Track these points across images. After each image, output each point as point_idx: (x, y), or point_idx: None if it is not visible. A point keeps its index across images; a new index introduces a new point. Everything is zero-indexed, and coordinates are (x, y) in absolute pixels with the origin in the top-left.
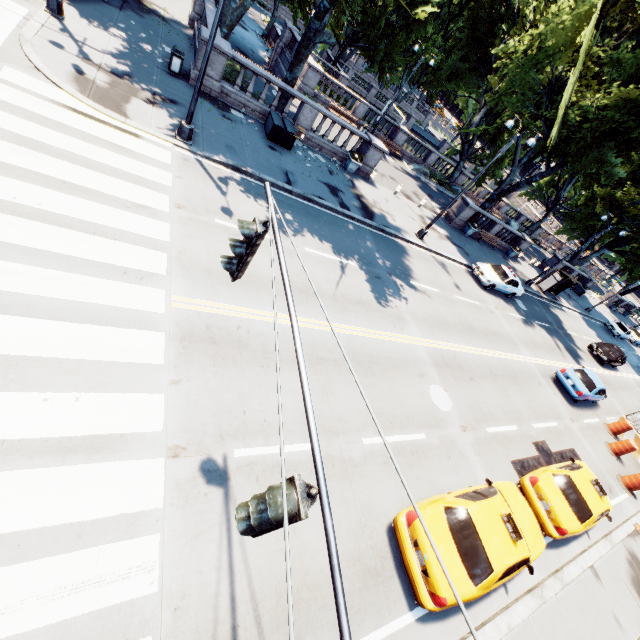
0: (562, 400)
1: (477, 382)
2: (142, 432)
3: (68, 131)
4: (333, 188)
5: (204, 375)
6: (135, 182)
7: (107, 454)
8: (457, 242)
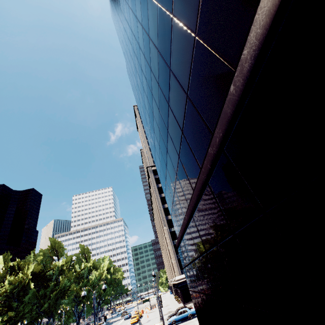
0: (129, 319)
1: None
2: None
3: None
4: None
5: None
6: None
7: None
8: None
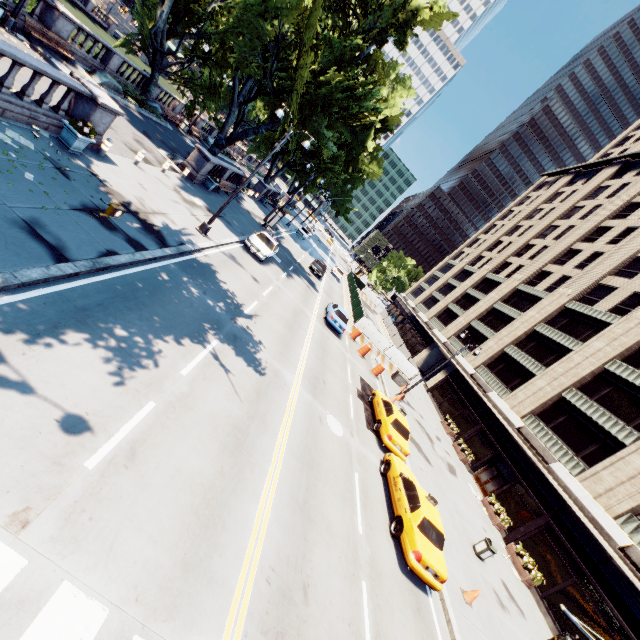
0: (337, 339)
1: (326, 381)
2: None
3: None
4: (97, 212)
5: None
6: None
7: None
8: (215, 210)
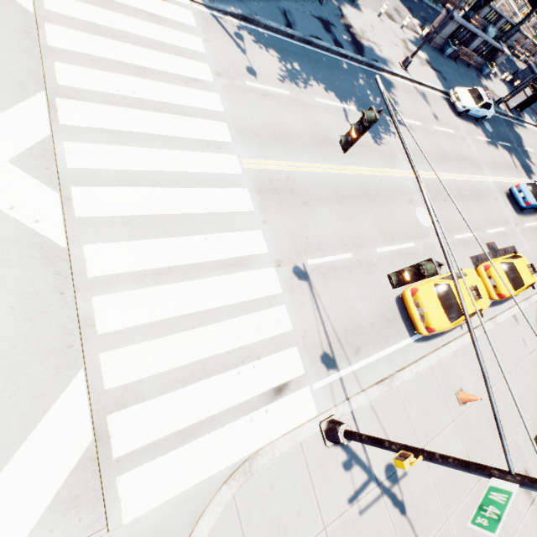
0: (511, 210)
1: (449, 202)
2: (258, 254)
3: (114, 7)
4: (325, 22)
5: (278, 216)
6: (180, 55)
7: (246, 267)
8: (436, 66)
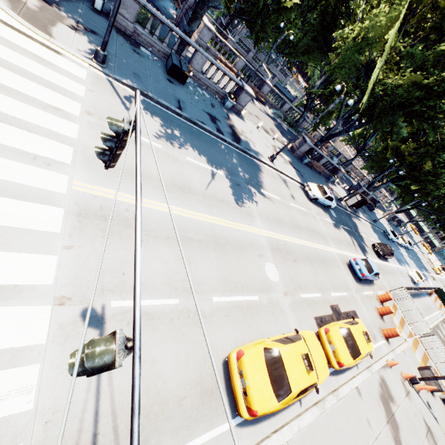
0: (352, 278)
1: (298, 263)
2: (34, 284)
3: None
4: (213, 117)
5: (94, 244)
6: (52, 89)
7: (0, 300)
8: (296, 167)
